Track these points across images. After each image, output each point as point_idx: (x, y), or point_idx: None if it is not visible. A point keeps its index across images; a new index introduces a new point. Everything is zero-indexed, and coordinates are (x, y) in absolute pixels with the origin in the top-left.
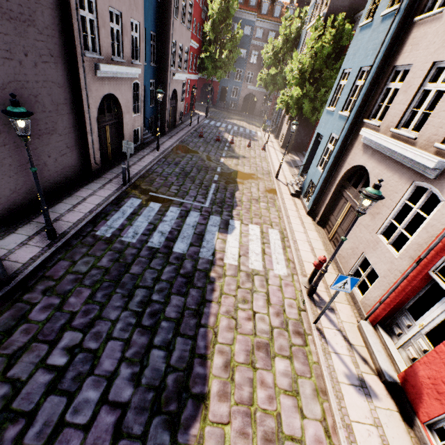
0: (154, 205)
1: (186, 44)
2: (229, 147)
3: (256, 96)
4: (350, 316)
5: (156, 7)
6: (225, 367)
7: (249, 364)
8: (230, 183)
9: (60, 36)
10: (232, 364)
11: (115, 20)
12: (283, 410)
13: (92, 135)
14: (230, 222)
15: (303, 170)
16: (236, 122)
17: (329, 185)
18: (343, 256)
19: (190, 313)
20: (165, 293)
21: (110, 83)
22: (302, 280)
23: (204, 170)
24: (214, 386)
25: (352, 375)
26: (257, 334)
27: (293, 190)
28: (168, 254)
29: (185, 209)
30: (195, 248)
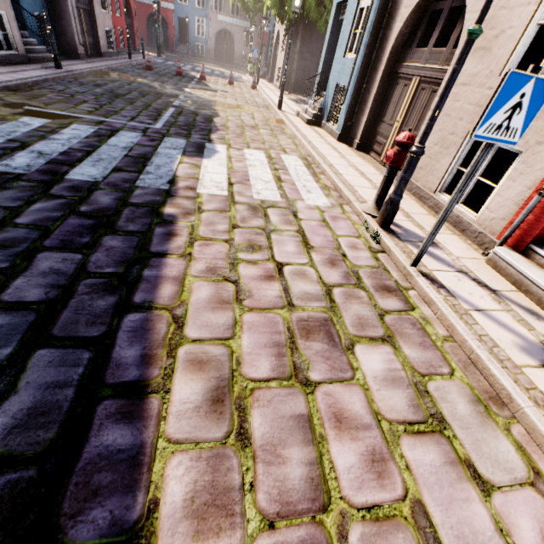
0: (32, 120)
1: None
2: (199, 82)
3: (232, 33)
4: (467, 250)
5: None
6: (214, 404)
7: (289, 378)
8: (203, 109)
9: None
10: (237, 390)
11: None
12: (425, 488)
13: None
14: (207, 146)
15: (320, 84)
16: (208, 67)
17: (371, 74)
18: (421, 165)
19: (98, 283)
20: (19, 249)
21: None
22: (363, 206)
23: (153, 95)
24: (174, 484)
25: (534, 346)
26: (296, 303)
27: (309, 116)
28: (50, 182)
29: (110, 128)
30: (127, 174)
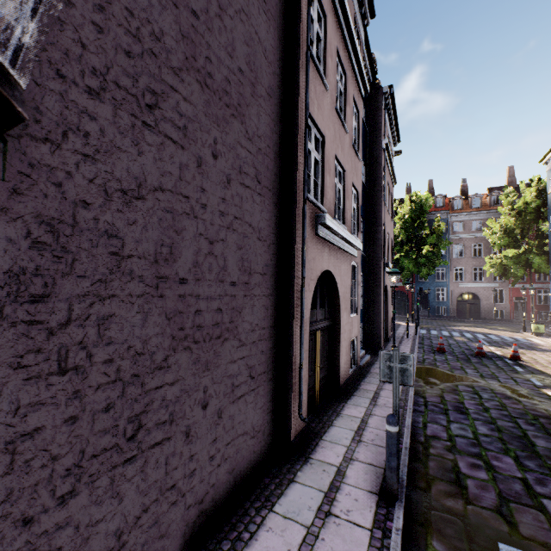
0: None
1: (390, 235)
2: (520, 364)
3: (476, 293)
4: None
5: (363, 193)
6: None
7: None
8: None
9: (275, 161)
10: None
11: (337, 176)
12: None
13: (300, 346)
14: None
15: None
16: (468, 329)
17: None
18: None
19: None
20: None
21: (329, 254)
22: None
23: None
24: None
25: None
26: None
27: None
28: None
29: None
30: None
